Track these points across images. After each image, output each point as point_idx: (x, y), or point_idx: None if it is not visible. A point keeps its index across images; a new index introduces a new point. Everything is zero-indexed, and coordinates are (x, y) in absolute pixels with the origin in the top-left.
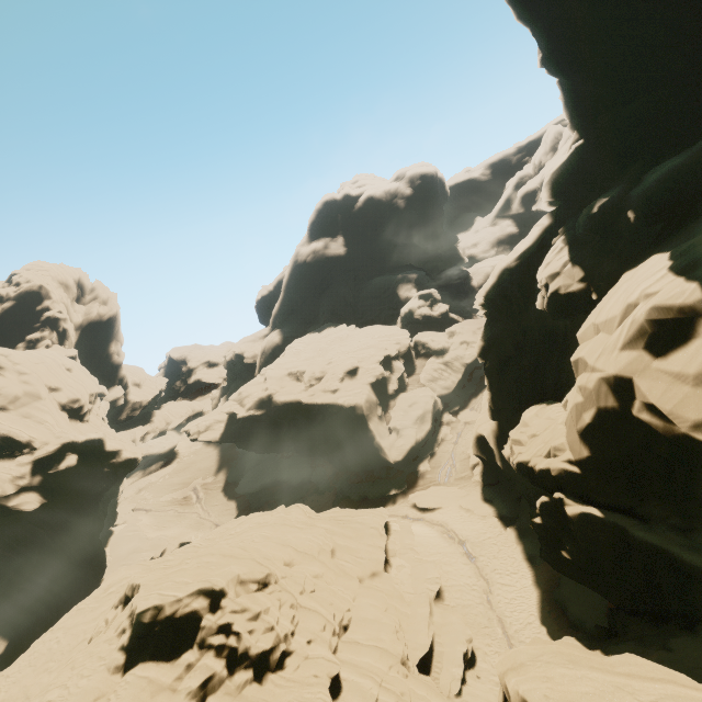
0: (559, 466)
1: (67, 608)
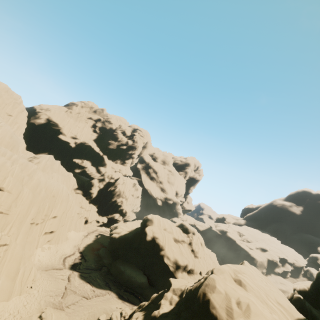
0: (302, 286)
1: None
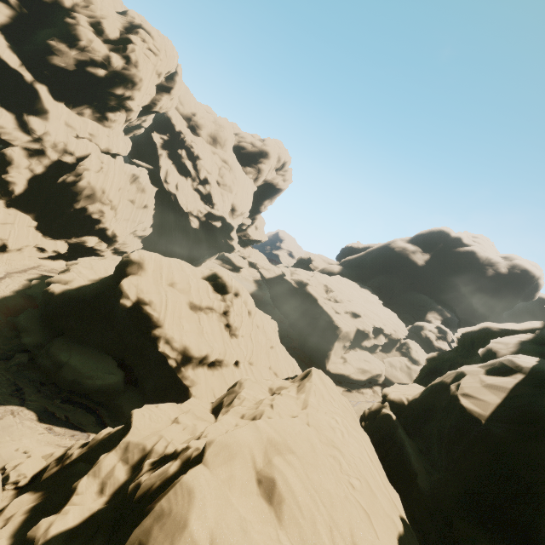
0: (401, 396)
1: None
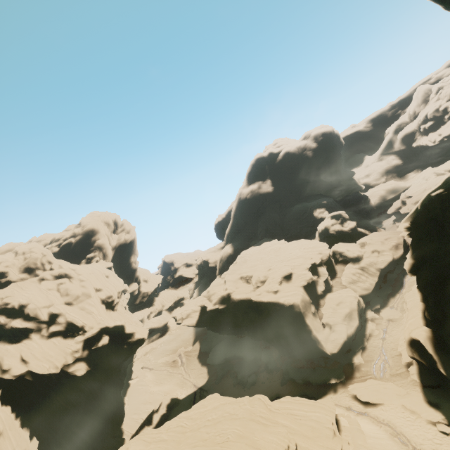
0: None
1: (99, 447)
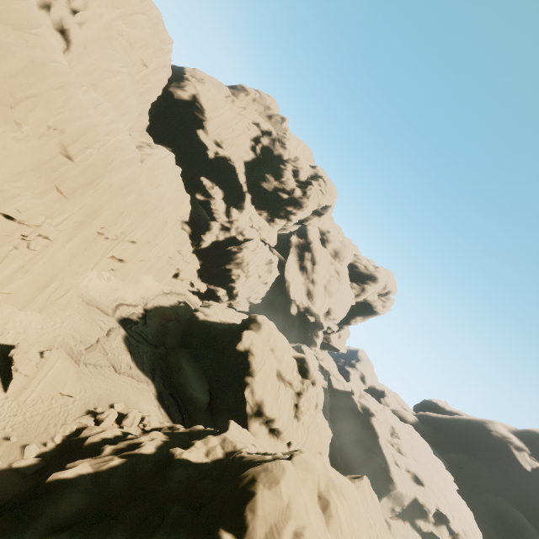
0: None
1: None
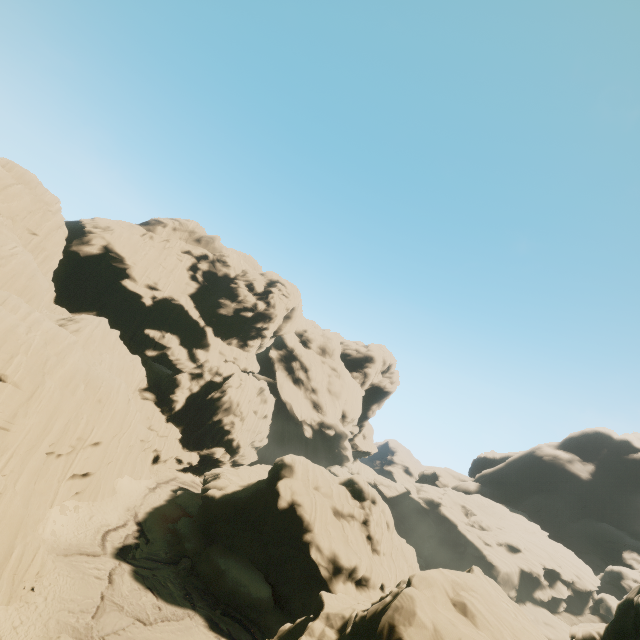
0: (589, 630)
1: None
